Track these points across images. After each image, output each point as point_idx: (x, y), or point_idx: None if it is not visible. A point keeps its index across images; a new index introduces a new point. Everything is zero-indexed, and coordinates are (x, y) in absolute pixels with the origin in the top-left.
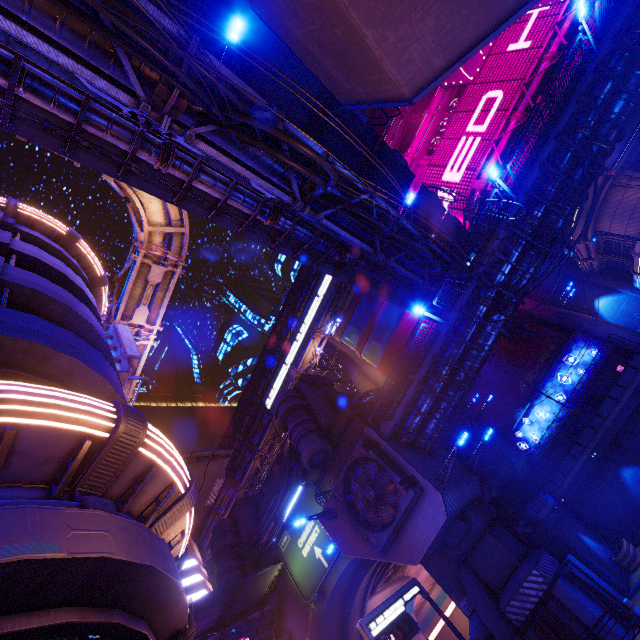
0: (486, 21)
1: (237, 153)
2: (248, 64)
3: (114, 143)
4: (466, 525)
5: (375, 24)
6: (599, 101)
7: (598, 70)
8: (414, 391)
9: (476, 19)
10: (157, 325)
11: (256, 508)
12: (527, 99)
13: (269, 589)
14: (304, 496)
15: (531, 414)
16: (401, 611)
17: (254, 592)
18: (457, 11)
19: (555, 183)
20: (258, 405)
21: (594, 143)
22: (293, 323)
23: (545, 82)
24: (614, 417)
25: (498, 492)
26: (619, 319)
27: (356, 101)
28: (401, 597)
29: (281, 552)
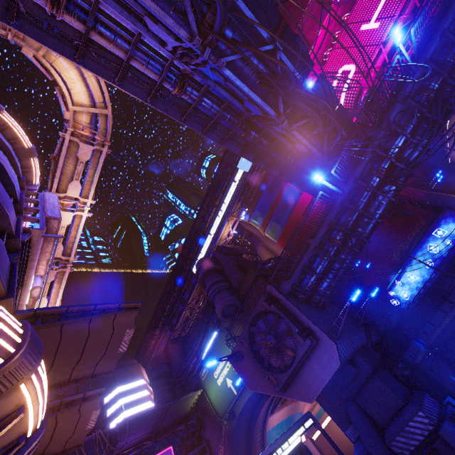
0: None
1: None
2: None
3: None
4: (355, 369)
5: None
6: None
7: None
8: (311, 254)
9: None
10: (90, 198)
11: (184, 346)
12: (414, 1)
13: (191, 409)
14: (218, 339)
15: (403, 277)
16: (298, 442)
17: (179, 411)
18: None
19: (454, 53)
20: (187, 271)
21: None
22: (213, 209)
23: None
24: None
25: (377, 339)
26: None
27: None
28: (297, 429)
29: (201, 381)
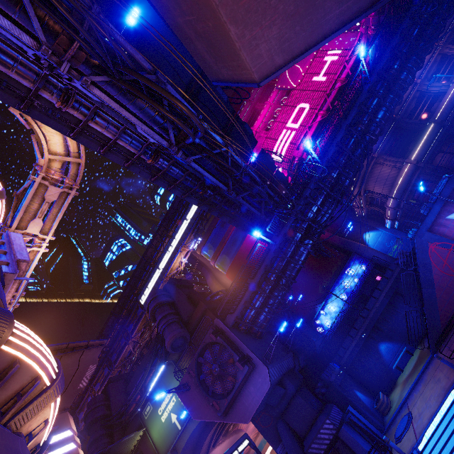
0: (311, 38)
1: (127, 103)
2: (142, 42)
3: (19, 80)
4: (283, 390)
5: (237, 23)
6: (370, 109)
7: (370, 91)
8: (251, 292)
9: (304, 35)
10: (50, 235)
11: (126, 384)
12: (328, 103)
13: (132, 452)
14: (165, 373)
15: (326, 308)
16: None
17: None
18: (293, 26)
19: (345, 156)
20: (134, 301)
21: (367, 134)
22: (166, 239)
23: (338, 95)
24: (375, 310)
25: (304, 363)
26: (377, 246)
27: (220, 79)
28: (235, 450)
29: (144, 420)
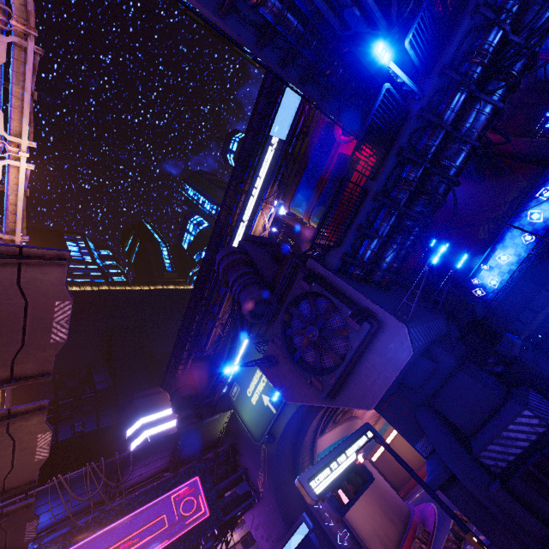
0: None
1: None
2: None
3: None
4: (433, 364)
5: None
6: None
7: None
8: (370, 206)
9: None
10: (24, 137)
11: (212, 365)
12: None
13: (221, 434)
14: (250, 349)
15: (491, 259)
16: (352, 461)
17: (205, 437)
18: None
19: None
20: (215, 279)
21: None
22: (241, 197)
23: None
24: None
25: (456, 335)
26: None
27: None
28: (352, 445)
29: (232, 401)
